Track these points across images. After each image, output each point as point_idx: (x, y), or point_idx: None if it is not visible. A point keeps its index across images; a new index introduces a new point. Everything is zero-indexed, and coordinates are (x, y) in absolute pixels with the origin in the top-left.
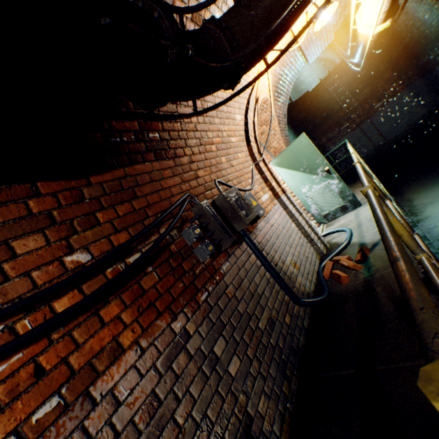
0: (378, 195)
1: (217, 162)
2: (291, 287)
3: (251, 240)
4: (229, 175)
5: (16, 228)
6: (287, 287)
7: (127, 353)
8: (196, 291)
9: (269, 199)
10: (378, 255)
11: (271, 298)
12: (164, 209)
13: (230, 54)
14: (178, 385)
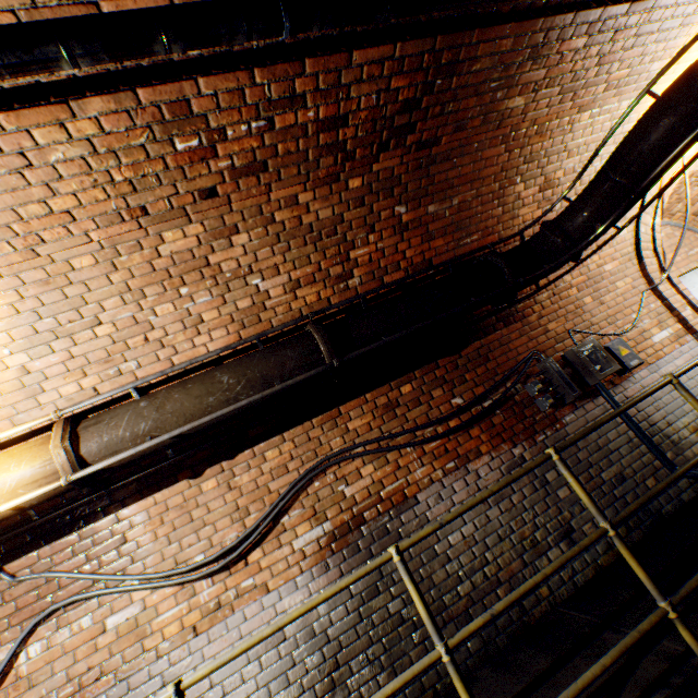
0: (677, 382)
1: (576, 306)
2: (672, 453)
3: (608, 395)
4: (593, 318)
5: (431, 385)
6: (655, 450)
7: (483, 456)
8: (534, 433)
9: (669, 338)
10: None
11: (629, 457)
12: (510, 367)
13: (563, 250)
14: (514, 484)
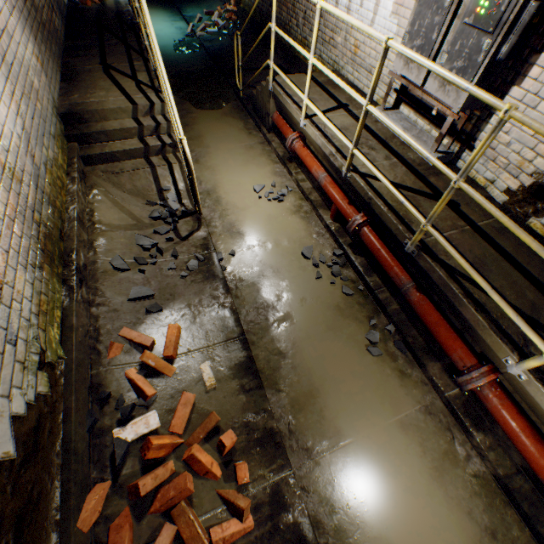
0: None
1: None
2: None
3: None
4: None
5: None
6: None
7: None
8: None
9: None
10: (110, 2)
11: None
12: None
13: None
14: None
